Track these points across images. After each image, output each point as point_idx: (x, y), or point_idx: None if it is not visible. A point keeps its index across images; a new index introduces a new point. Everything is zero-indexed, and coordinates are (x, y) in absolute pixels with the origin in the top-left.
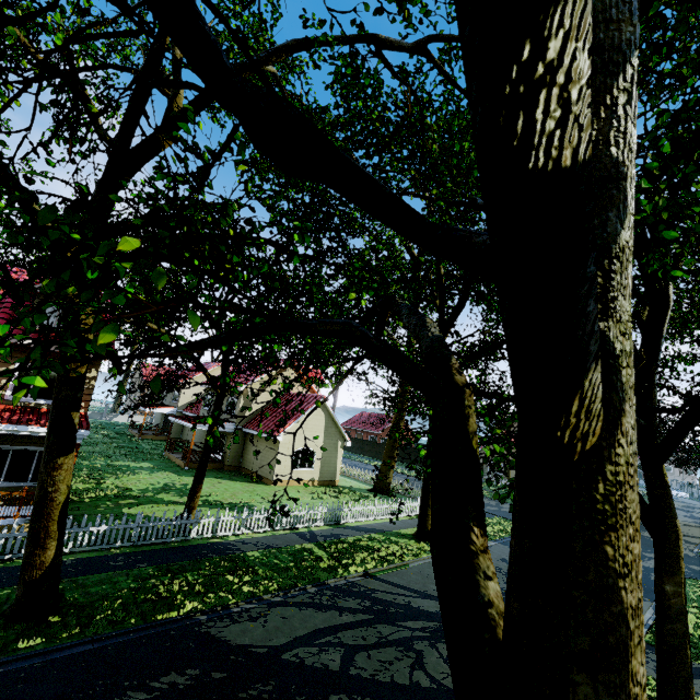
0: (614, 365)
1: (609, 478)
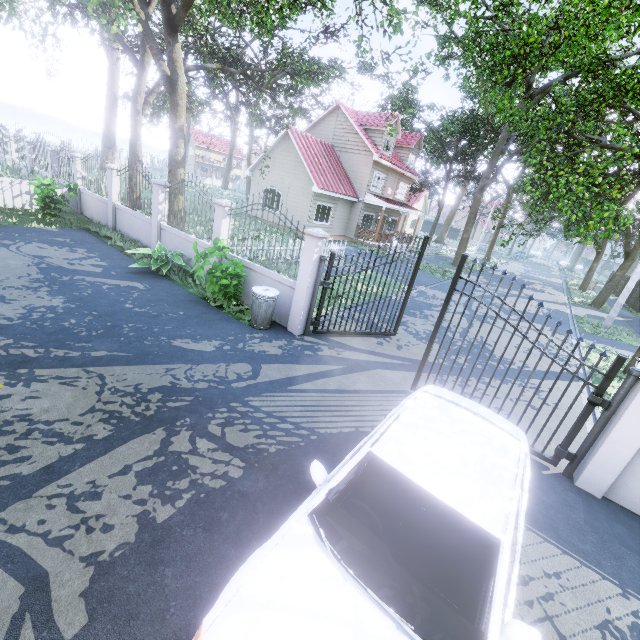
0: None
1: None
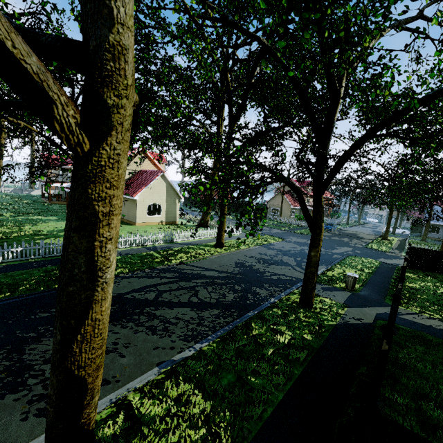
0: (105, 112)
1: (94, 163)
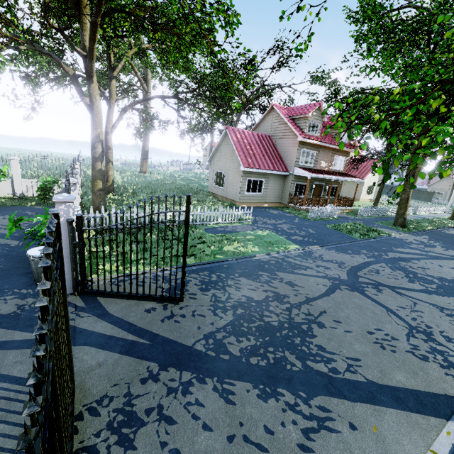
0: None
1: None
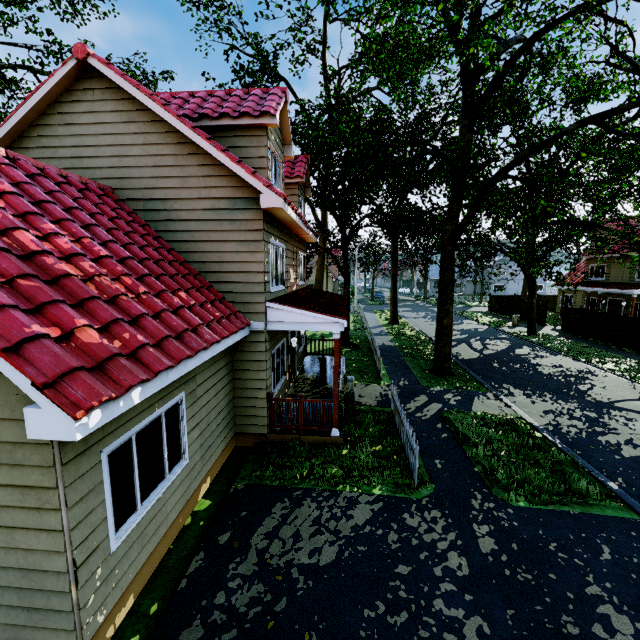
0: None
1: None
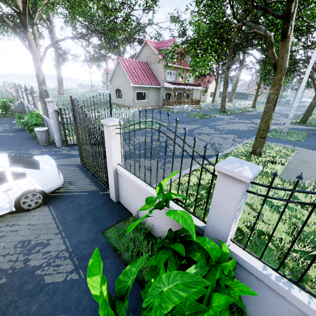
0: None
1: None
